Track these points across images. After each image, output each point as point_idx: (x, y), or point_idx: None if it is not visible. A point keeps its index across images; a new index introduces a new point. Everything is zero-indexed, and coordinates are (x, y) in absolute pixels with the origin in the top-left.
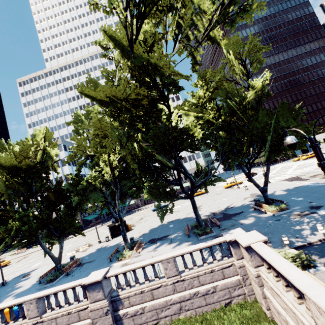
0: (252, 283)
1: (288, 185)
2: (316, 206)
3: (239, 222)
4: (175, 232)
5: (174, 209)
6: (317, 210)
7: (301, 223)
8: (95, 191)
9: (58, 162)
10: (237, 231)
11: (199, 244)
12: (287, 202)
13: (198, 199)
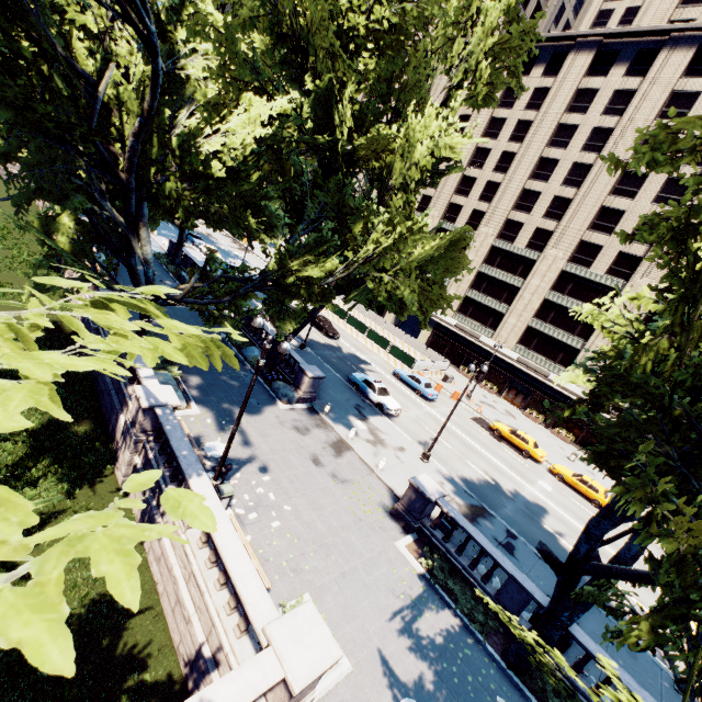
0: None
1: None
2: None
3: None
4: None
5: None
6: None
7: None
8: None
9: None
10: None
11: None
12: None
13: None
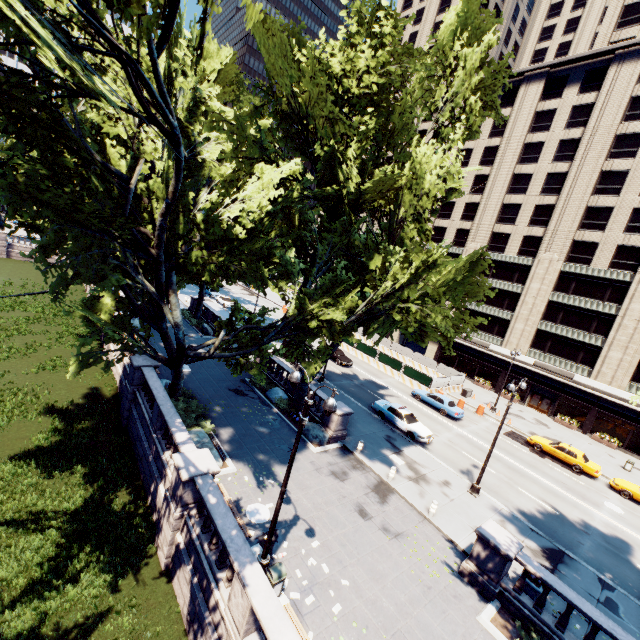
0: None
1: None
2: None
3: None
4: None
5: None
6: None
7: None
8: None
9: None
10: None
11: None
12: None
13: None
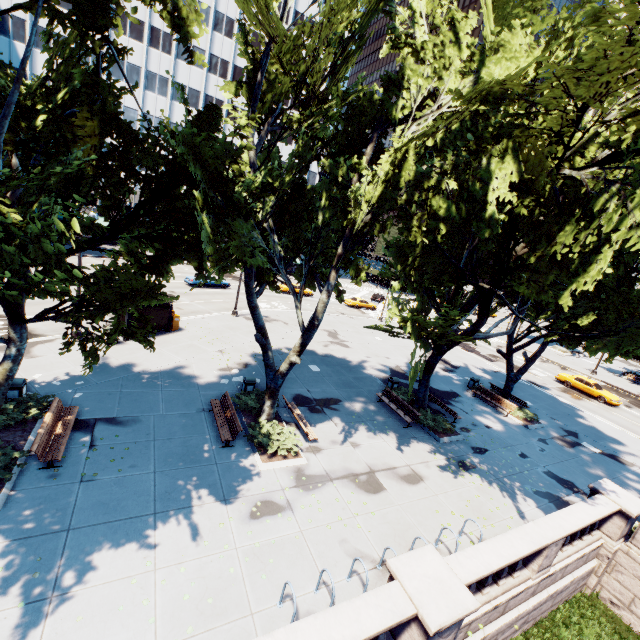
0: (621, 577)
1: (474, 359)
2: (568, 430)
3: (479, 420)
4: (353, 397)
5: (267, 313)
6: (580, 441)
7: (586, 462)
8: (243, 219)
9: None
10: (621, 492)
11: (582, 506)
12: (528, 407)
13: (303, 305)
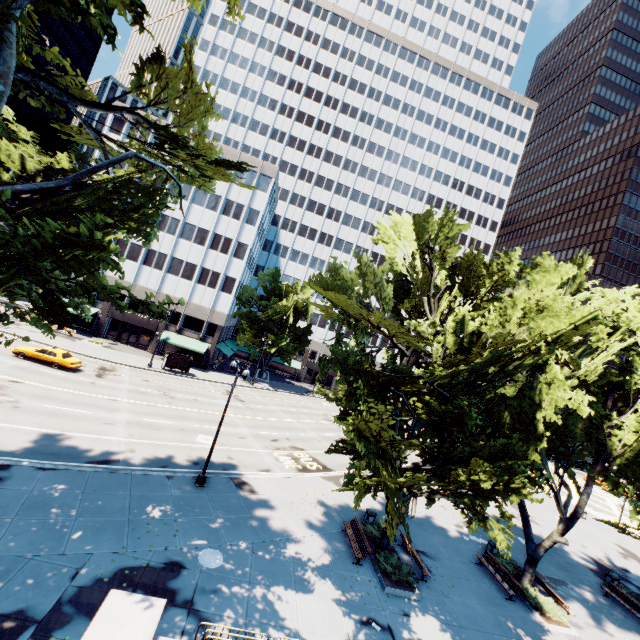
0: None
1: None
2: None
3: None
4: (577, 583)
5: None
6: None
7: None
8: None
9: (242, 207)
10: None
11: None
12: None
13: None
